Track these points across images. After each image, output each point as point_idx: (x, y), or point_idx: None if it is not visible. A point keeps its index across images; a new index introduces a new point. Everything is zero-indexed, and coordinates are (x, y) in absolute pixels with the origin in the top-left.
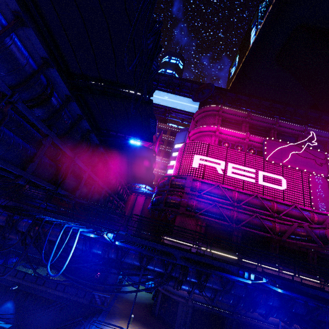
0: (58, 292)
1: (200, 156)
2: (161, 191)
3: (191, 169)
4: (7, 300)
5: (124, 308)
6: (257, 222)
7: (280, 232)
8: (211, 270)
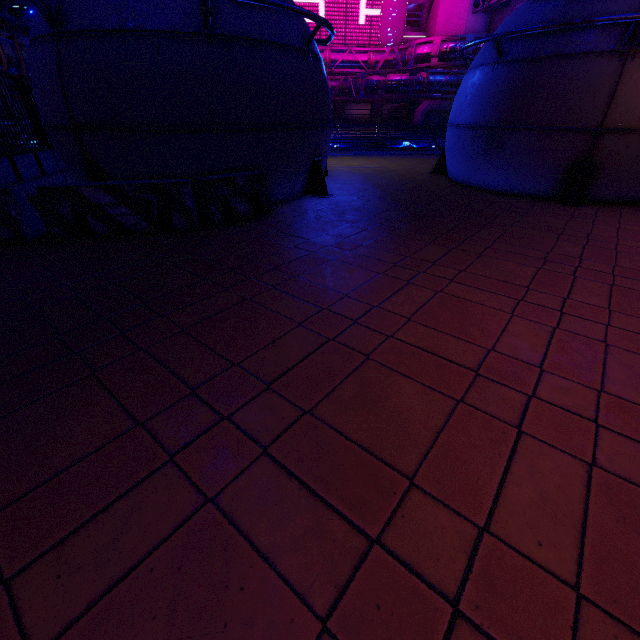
0: None
1: None
2: None
3: None
4: None
5: None
6: None
7: (332, 91)
8: None
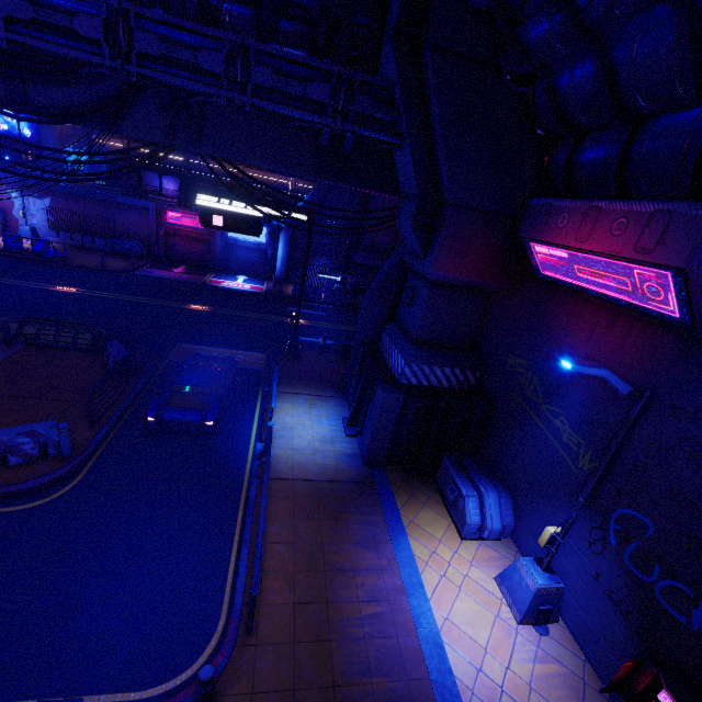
0: None
1: None
2: None
3: None
4: None
5: None
6: None
7: None
8: None
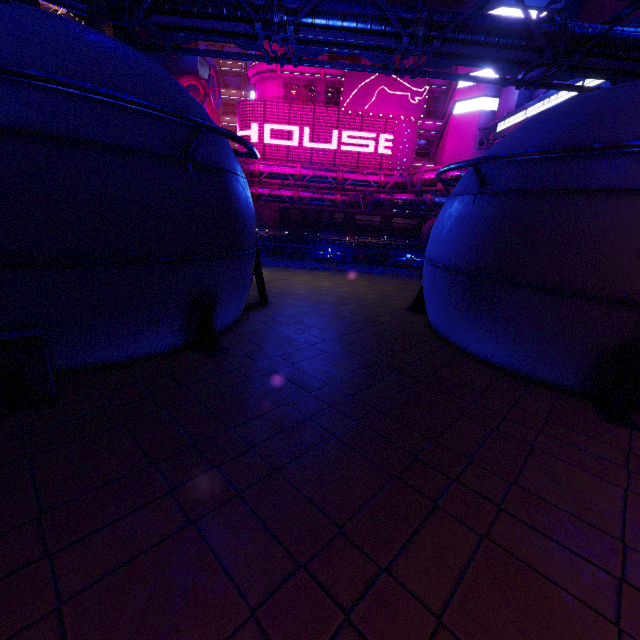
0: None
1: (257, 124)
2: None
3: None
4: None
5: None
6: (319, 199)
7: (342, 204)
8: None
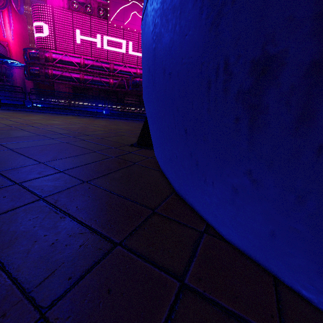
0: None
1: (48, 24)
2: (29, 63)
3: (44, 40)
4: None
5: None
6: (98, 81)
7: (114, 85)
8: None
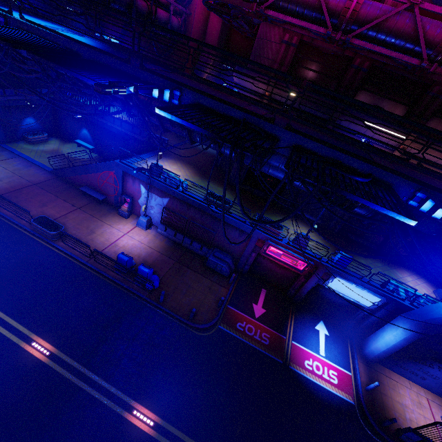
0: (117, 127)
1: None
2: None
3: None
4: (82, 127)
5: (186, 153)
6: (404, 28)
7: None
8: (54, 66)
